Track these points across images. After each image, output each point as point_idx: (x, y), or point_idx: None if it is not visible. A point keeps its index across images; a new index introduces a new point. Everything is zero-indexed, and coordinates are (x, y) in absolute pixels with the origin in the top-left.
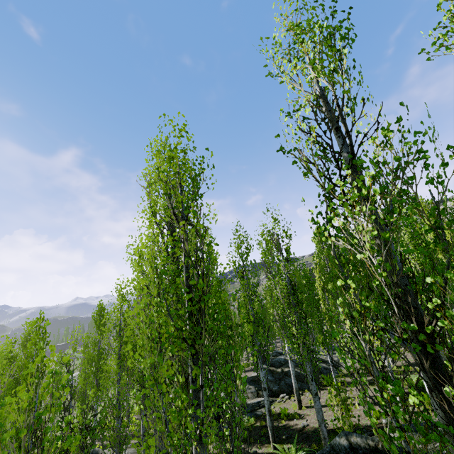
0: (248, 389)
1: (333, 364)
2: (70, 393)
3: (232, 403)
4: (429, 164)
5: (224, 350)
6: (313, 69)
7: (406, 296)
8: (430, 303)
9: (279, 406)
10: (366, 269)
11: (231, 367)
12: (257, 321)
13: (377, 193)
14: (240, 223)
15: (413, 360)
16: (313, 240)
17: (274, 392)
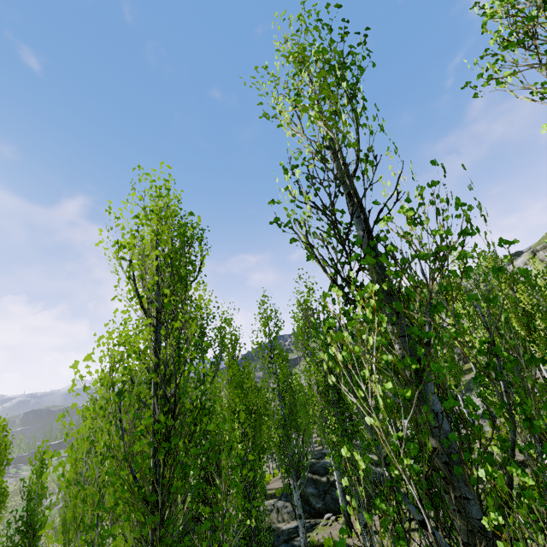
0: (284, 507)
1: None
2: (28, 539)
3: (252, 545)
4: (472, 268)
5: (210, 509)
6: None
7: (452, 475)
8: (485, 520)
9: (323, 531)
10: None
11: (252, 492)
12: (287, 424)
13: (385, 323)
14: (268, 293)
15: None
16: None
17: (318, 511)
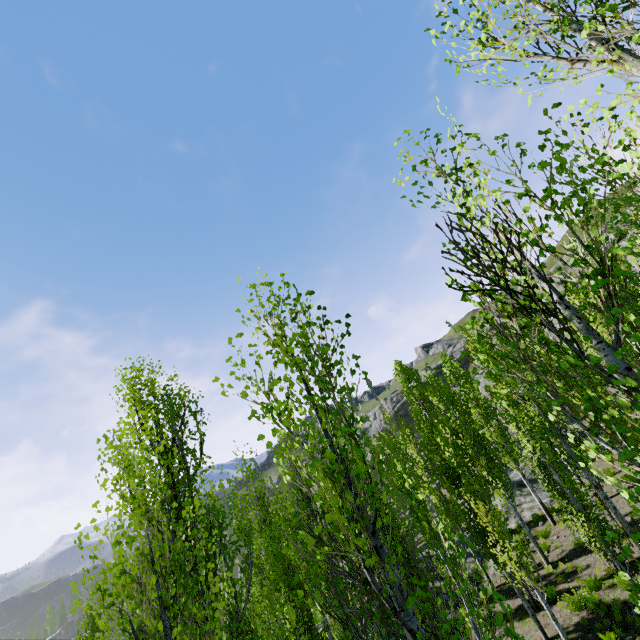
0: None
1: (471, 580)
2: None
3: None
4: None
5: None
6: (317, 411)
7: None
8: None
9: None
10: (473, 432)
11: None
12: None
13: None
14: None
15: (569, 545)
16: (396, 378)
17: None
